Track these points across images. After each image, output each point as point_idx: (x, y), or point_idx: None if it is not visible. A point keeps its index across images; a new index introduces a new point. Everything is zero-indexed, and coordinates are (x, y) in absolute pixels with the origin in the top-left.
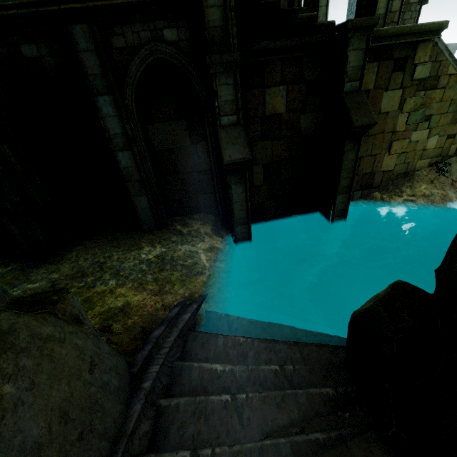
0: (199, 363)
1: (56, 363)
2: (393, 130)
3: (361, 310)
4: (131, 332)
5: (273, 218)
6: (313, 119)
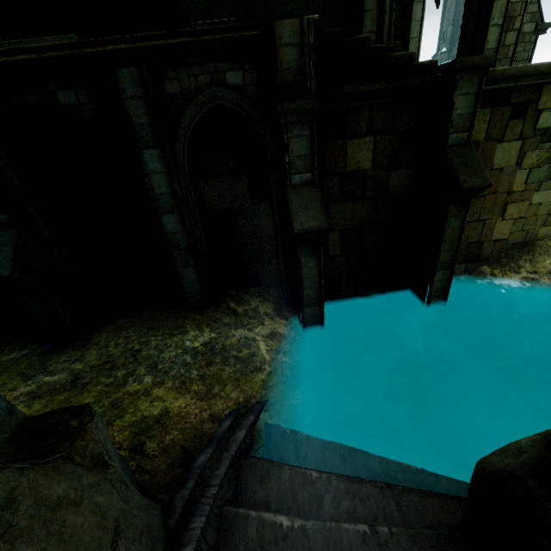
0: (258, 511)
1: (66, 544)
2: (508, 190)
3: (495, 467)
4: (169, 454)
5: (350, 296)
6: (406, 177)
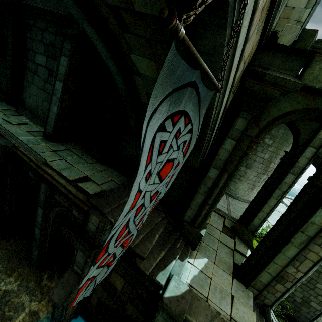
0: None
1: None
2: None
3: None
4: None
5: None
6: (135, 312)
